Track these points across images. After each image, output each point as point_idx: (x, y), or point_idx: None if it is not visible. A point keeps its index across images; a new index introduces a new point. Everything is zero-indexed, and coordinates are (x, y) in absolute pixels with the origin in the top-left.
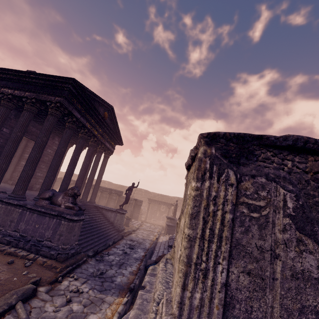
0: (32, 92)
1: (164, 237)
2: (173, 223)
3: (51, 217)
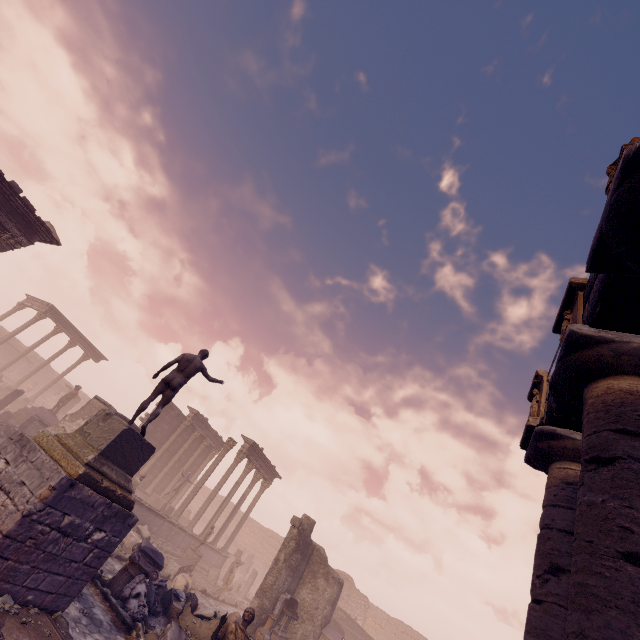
0: None
1: None
2: None
3: None
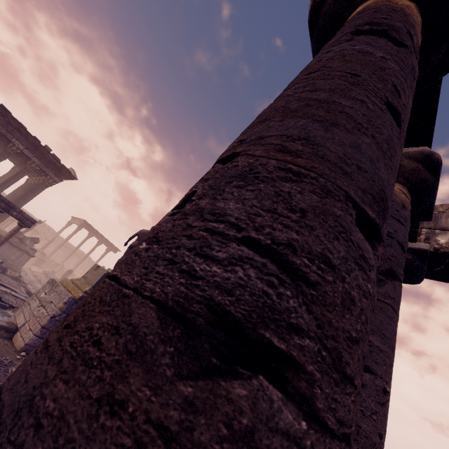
0: (39, 161)
1: (34, 267)
2: (43, 257)
3: (18, 250)
